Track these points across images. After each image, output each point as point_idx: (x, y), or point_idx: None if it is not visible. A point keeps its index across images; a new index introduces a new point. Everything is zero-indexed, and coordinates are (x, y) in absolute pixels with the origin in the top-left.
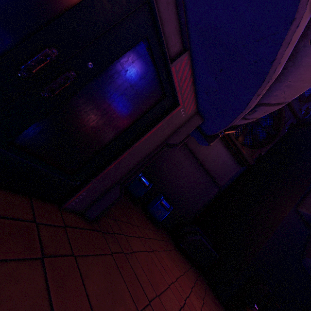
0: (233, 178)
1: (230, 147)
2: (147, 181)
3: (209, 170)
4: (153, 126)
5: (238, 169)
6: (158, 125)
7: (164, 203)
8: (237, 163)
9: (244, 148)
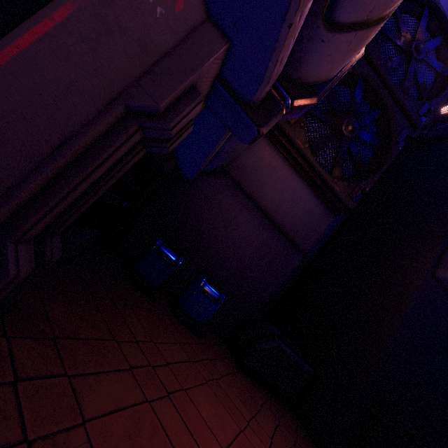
0: (323, 236)
1: (313, 185)
2: (174, 253)
3: (283, 227)
4: (35, 11)
5: (331, 221)
6: (54, 8)
7: (209, 290)
8: (327, 210)
9: (336, 182)
